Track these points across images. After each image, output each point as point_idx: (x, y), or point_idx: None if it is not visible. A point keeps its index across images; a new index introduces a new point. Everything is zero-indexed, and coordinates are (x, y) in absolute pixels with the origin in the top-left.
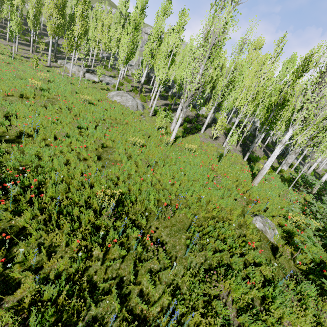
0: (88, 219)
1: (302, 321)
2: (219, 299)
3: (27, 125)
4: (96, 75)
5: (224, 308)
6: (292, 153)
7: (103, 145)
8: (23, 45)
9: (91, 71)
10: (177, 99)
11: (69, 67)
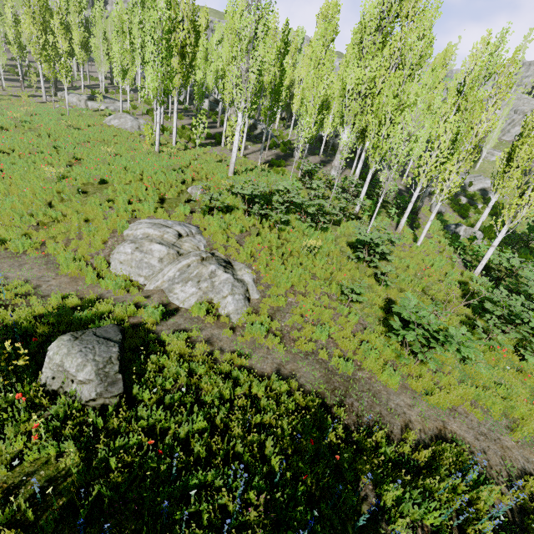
0: (40, 186)
1: (164, 215)
2: (111, 208)
3: (4, 146)
4: (102, 102)
5: (111, 210)
6: (337, 153)
7: (77, 158)
8: (14, 81)
9: (95, 97)
10: (221, 116)
11: (69, 98)
